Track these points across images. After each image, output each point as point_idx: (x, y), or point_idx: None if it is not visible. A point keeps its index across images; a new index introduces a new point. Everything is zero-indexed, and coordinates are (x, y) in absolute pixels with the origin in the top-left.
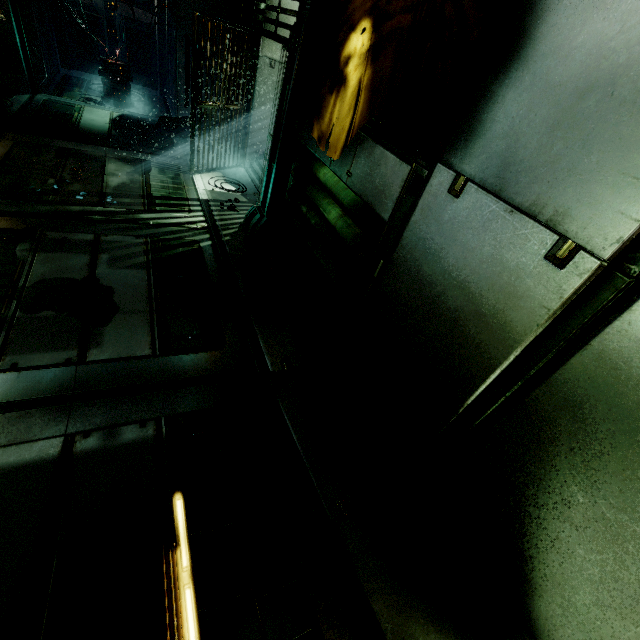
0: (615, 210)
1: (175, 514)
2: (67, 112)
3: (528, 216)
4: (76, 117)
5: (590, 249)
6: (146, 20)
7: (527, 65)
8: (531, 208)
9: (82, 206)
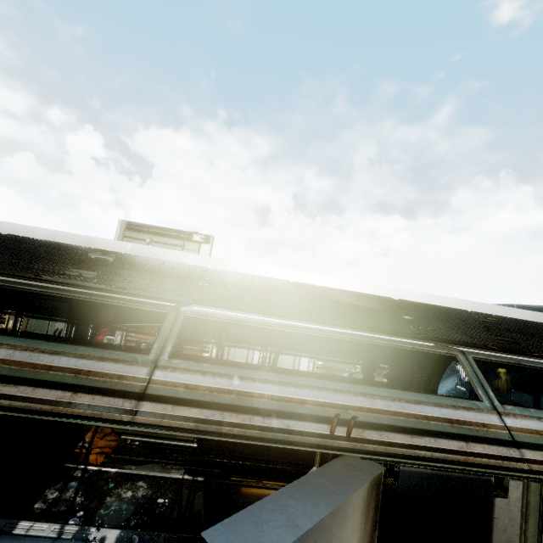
0: None
1: None
2: None
3: None
4: None
5: None
6: None
7: None
8: None
9: None
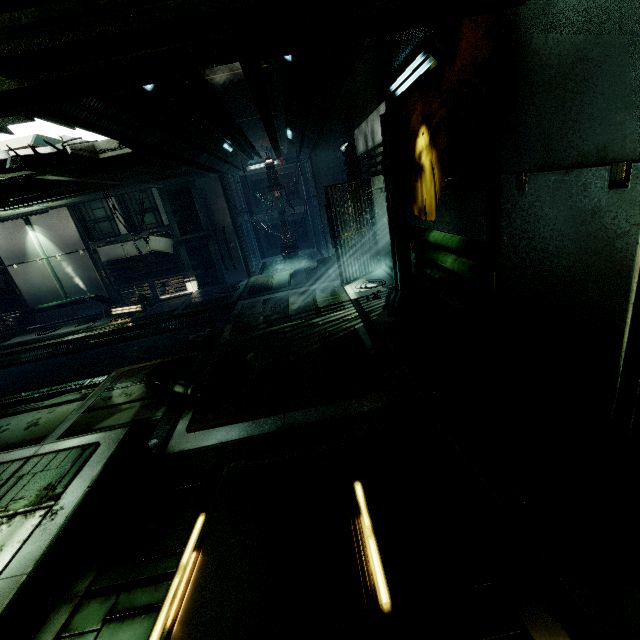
0: (637, 121)
1: (356, 494)
2: (266, 280)
3: (580, 167)
4: (271, 281)
5: (638, 158)
6: (302, 211)
7: (526, 83)
8: (578, 161)
9: (278, 326)
